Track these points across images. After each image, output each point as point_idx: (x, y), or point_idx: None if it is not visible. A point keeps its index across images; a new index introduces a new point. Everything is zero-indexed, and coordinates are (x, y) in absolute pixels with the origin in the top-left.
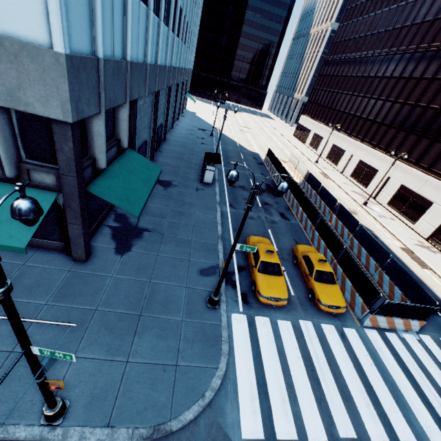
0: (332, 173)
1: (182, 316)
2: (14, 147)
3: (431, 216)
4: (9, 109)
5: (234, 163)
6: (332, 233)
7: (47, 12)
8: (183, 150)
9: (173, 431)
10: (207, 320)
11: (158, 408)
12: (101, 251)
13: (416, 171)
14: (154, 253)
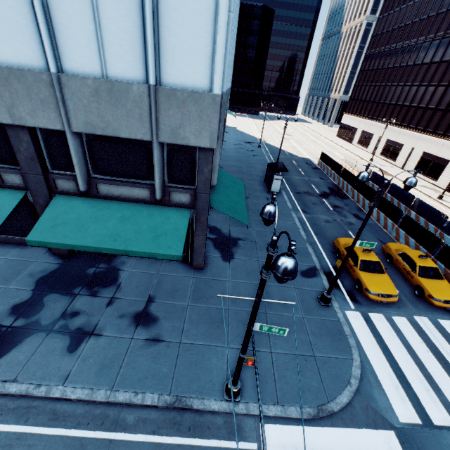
0: (392, 170)
1: (302, 314)
2: (163, 174)
3: None
4: (163, 144)
5: (366, 165)
6: (423, 228)
7: (212, 65)
8: (240, 164)
9: (334, 411)
10: (324, 316)
11: (314, 392)
12: (211, 259)
13: None
14: (255, 259)
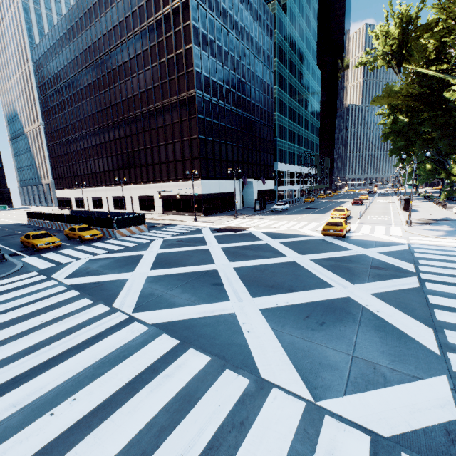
0: None
1: None
2: None
3: (157, 202)
4: None
5: None
6: (87, 217)
7: None
8: None
9: None
10: None
11: None
12: None
13: (139, 185)
14: None
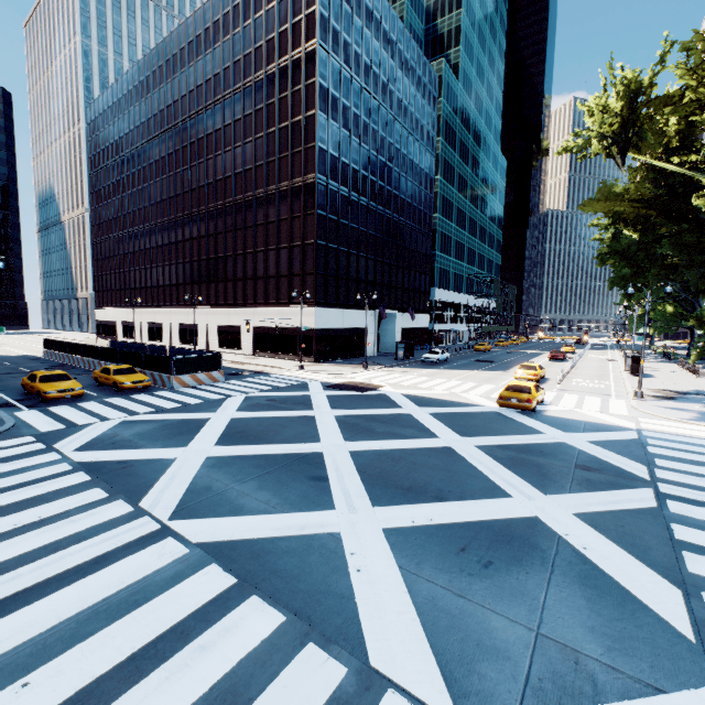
0: None
1: None
2: None
3: (246, 336)
4: None
5: None
6: (132, 352)
7: None
8: None
9: None
10: None
11: None
12: None
13: (220, 309)
14: None
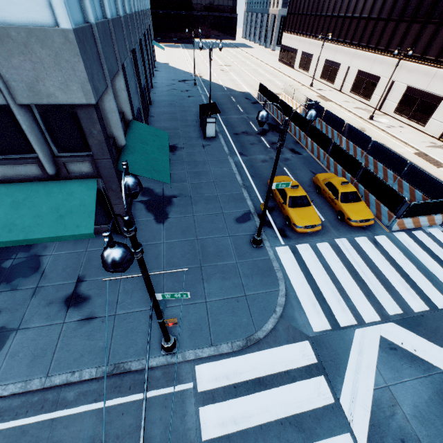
0: (330, 94)
1: (235, 259)
2: (45, 144)
3: (441, 113)
4: (30, 106)
5: (263, 103)
6: (348, 155)
7: None
8: (173, 109)
9: (261, 338)
10: (256, 257)
11: (244, 327)
12: (144, 224)
13: (422, 66)
14: (190, 214)
